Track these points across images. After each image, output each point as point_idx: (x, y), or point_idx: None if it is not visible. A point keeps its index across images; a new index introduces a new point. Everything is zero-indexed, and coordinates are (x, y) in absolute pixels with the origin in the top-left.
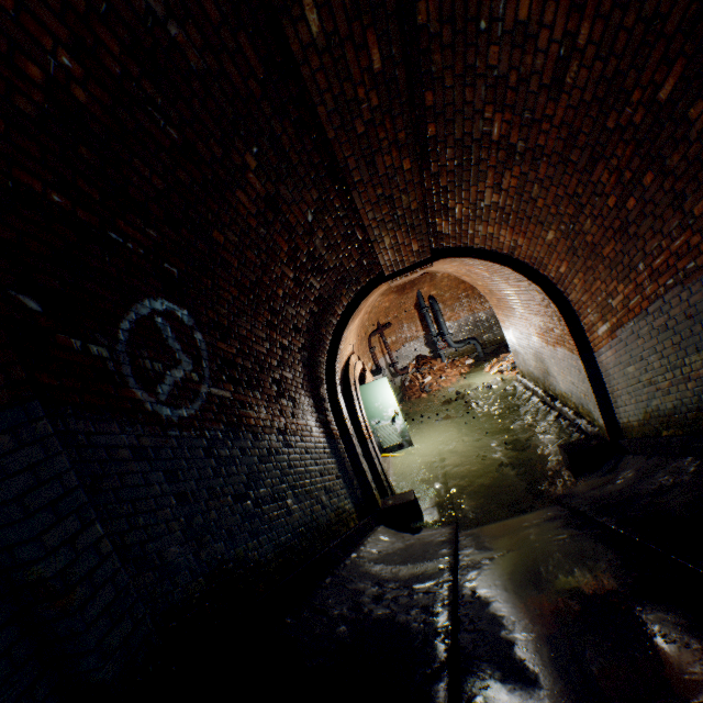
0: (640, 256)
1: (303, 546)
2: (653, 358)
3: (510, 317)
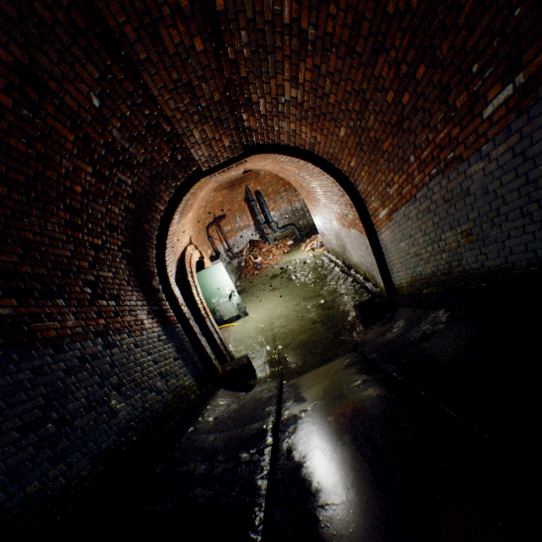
0: (412, 149)
1: (133, 441)
2: (418, 235)
3: (317, 207)
